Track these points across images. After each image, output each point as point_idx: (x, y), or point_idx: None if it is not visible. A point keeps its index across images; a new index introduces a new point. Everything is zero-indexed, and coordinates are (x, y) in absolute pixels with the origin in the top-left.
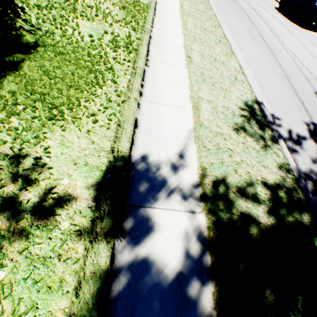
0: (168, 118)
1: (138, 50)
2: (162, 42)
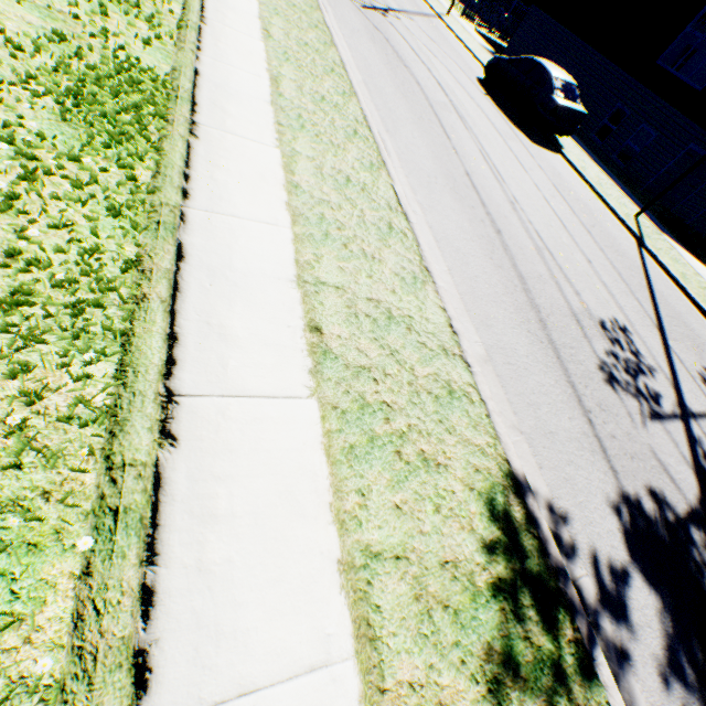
0: None
1: (133, 338)
2: (224, 269)
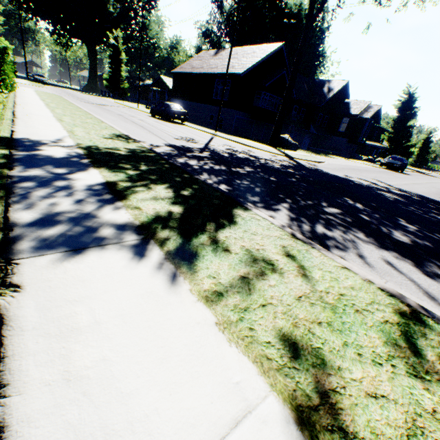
0: (45, 132)
1: (3, 114)
2: (29, 113)
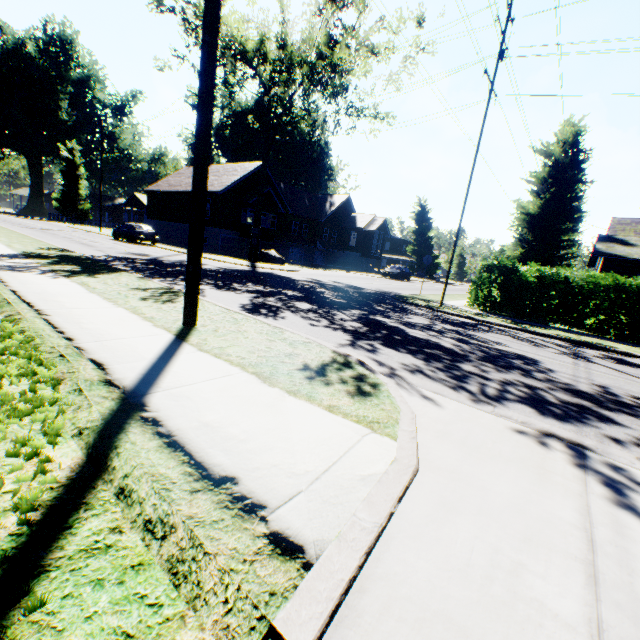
0: None
1: None
2: None
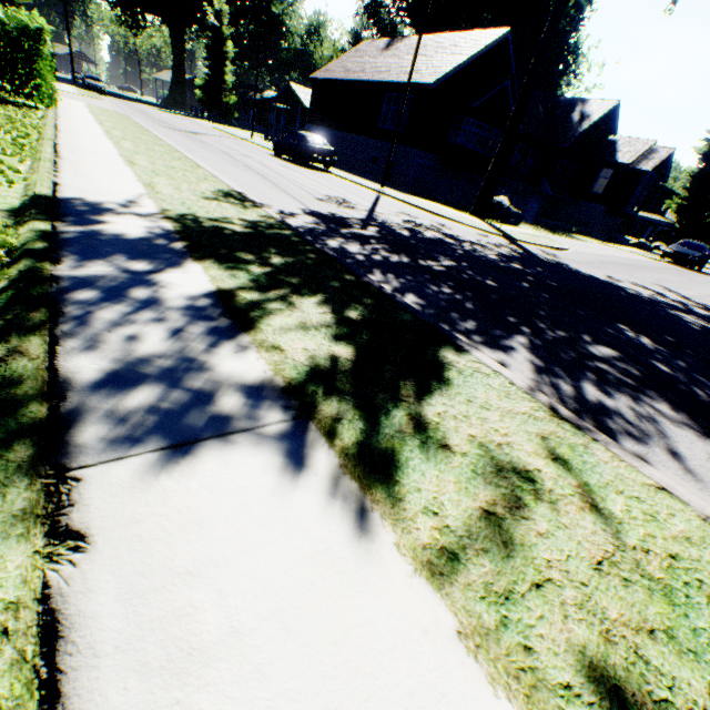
0: (108, 186)
1: (39, 150)
2: (80, 149)
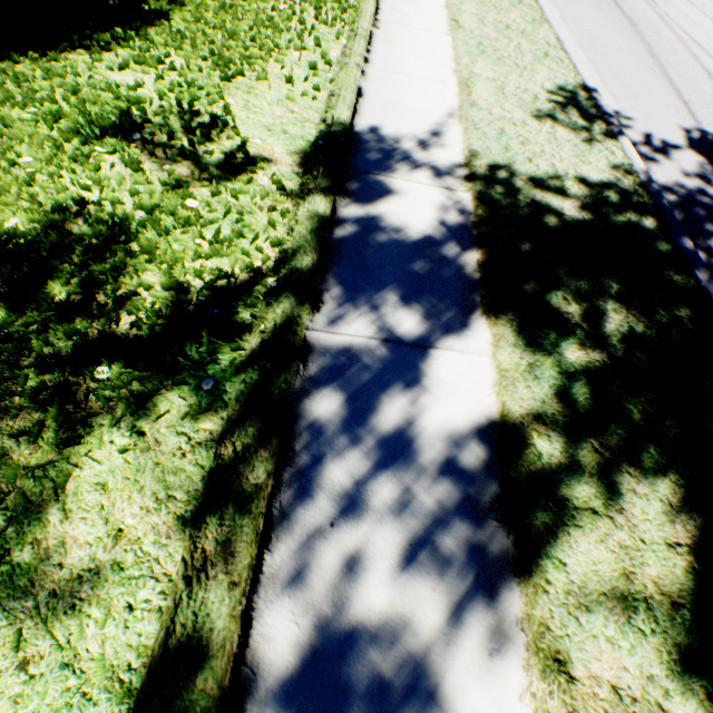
0: (414, 92)
1: (360, 9)
2: None
